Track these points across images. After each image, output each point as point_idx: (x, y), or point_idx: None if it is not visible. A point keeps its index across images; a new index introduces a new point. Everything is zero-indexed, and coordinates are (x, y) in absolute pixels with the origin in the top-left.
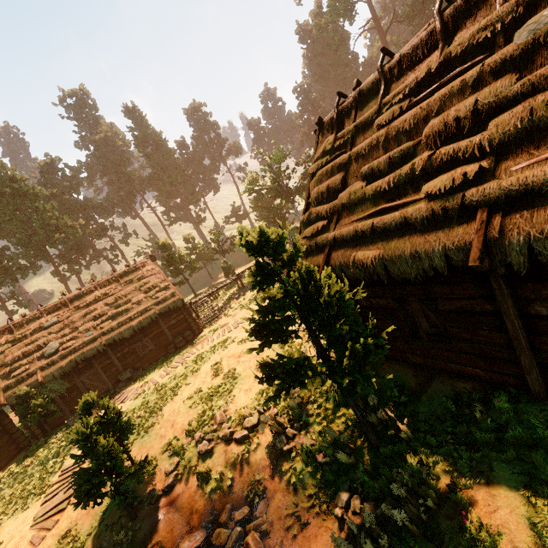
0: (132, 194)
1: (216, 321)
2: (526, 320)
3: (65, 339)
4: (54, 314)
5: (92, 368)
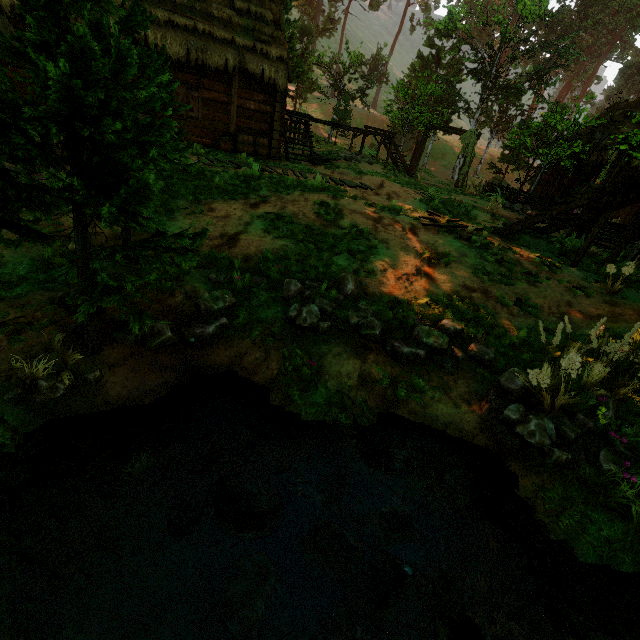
0: None
1: (304, 163)
2: None
3: None
4: None
5: None
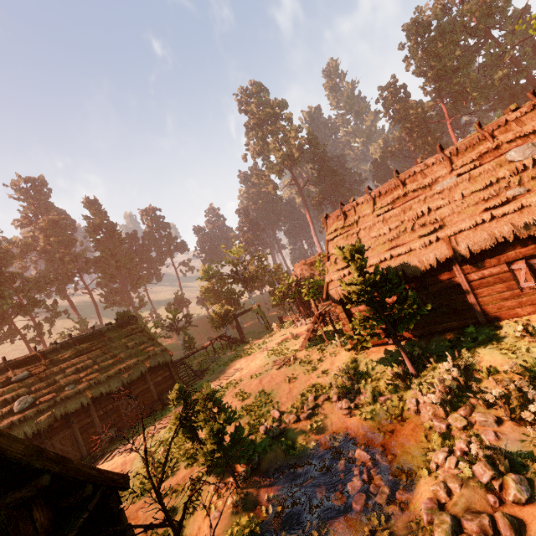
0: (74, 273)
1: (196, 381)
2: (470, 284)
3: (41, 393)
4: (24, 368)
5: (68, 428)
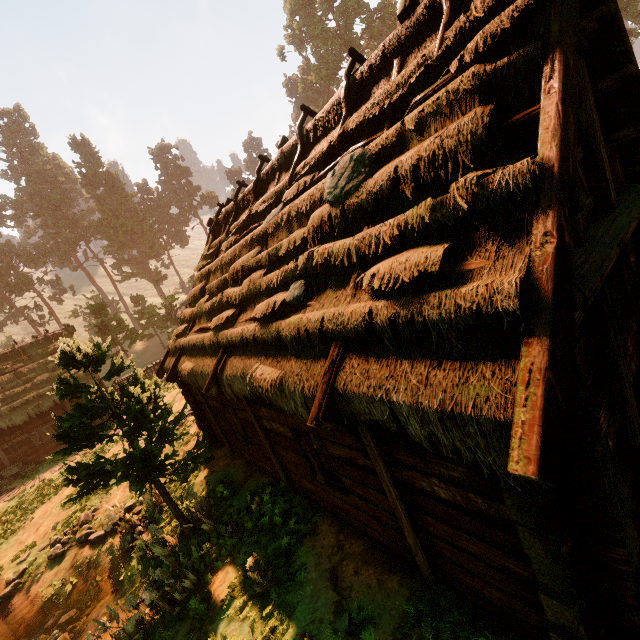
0: (72, 242)
1: None
2: (266, 431)
3: None
4: None
5: None
